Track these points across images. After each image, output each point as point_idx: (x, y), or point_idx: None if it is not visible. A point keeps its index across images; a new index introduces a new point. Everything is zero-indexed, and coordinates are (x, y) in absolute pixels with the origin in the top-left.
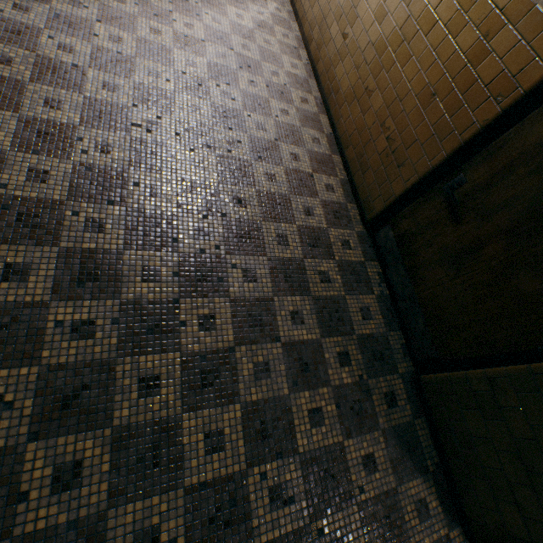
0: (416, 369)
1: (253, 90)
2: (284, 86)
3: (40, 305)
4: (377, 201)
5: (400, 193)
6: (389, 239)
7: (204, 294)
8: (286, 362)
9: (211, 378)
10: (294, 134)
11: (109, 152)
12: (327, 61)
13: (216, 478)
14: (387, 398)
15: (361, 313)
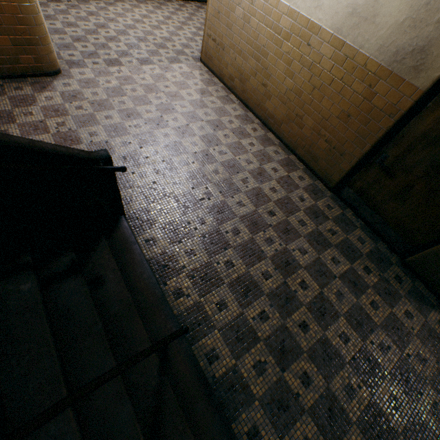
0: (400, 257)
1: (229, 140)
2: (240, 127)
3: (240, 314)
4: (333, 176)
5: (349, 169)
6: (350, 194)
7: (292, 272)
8: (345, 286)
9: (323, 310)
10: (265, 155)
11: (204, 222)
12: (256, 100)
13: (355, 353)
14: (396, 279)
15: (359, 242)
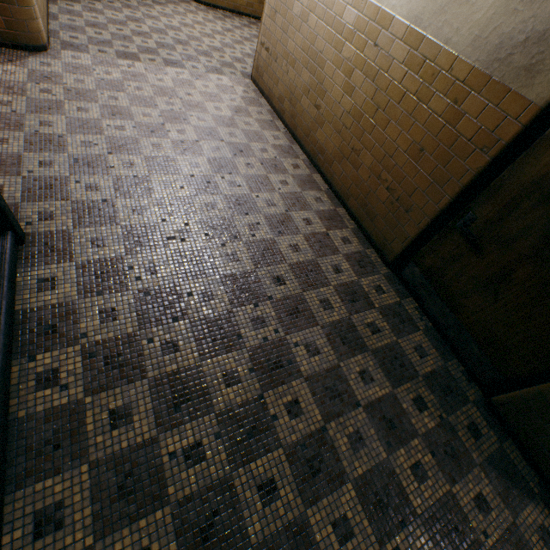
0: (483, 392)
1: (252, 171)
2: (275, 159)
3: (150, 441)
4: (393, 243)
5: (416, 234)
6: (416, 275)
7: (281, 382)
8: (373, 425)
9: (317, 464)
10: (299, 200)
11: (157, 271)
12: (306, 128)
13: None
14: (470, 430)
15: (416, 352)
